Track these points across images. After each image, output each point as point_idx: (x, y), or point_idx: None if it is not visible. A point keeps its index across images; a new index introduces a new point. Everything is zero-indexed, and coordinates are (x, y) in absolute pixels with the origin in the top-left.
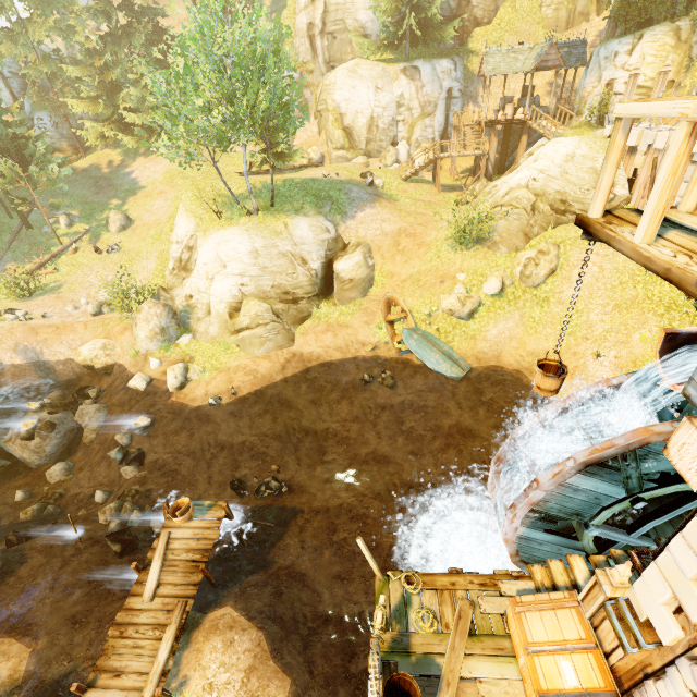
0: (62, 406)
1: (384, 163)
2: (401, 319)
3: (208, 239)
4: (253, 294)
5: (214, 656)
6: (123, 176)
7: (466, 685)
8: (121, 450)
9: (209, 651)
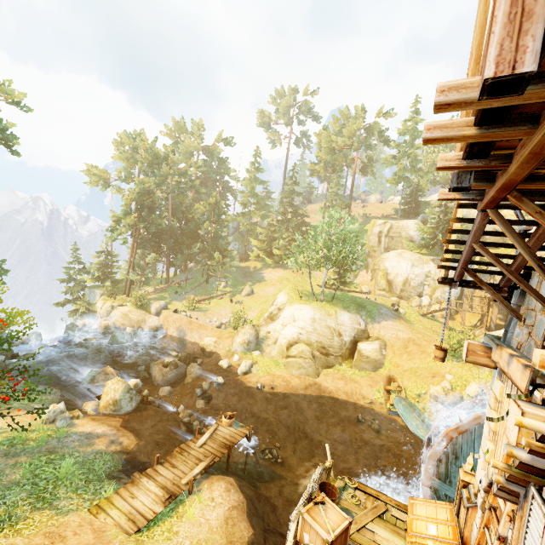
0: (183, 361)
1: (410, 305)
2: (396, 391)
3: (291, 306)
4: (304, 341)
5: (219, 488)
6: (258, 274)
7: (367, 531)
8: (202, 390)
9: (217, 485)
